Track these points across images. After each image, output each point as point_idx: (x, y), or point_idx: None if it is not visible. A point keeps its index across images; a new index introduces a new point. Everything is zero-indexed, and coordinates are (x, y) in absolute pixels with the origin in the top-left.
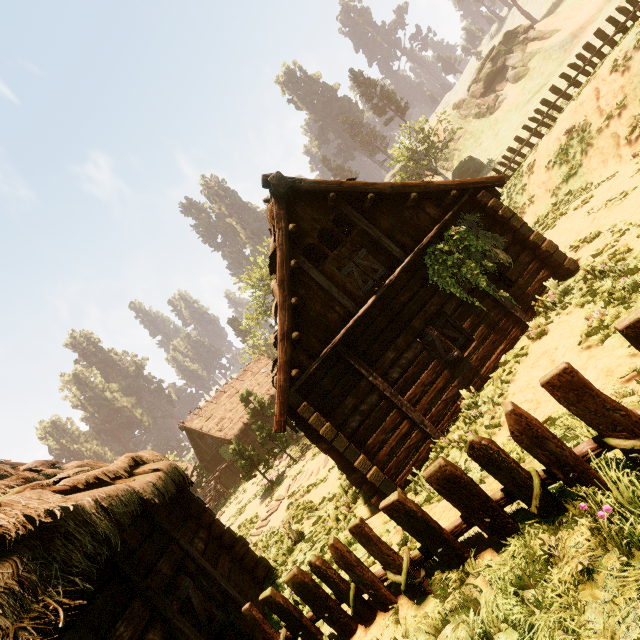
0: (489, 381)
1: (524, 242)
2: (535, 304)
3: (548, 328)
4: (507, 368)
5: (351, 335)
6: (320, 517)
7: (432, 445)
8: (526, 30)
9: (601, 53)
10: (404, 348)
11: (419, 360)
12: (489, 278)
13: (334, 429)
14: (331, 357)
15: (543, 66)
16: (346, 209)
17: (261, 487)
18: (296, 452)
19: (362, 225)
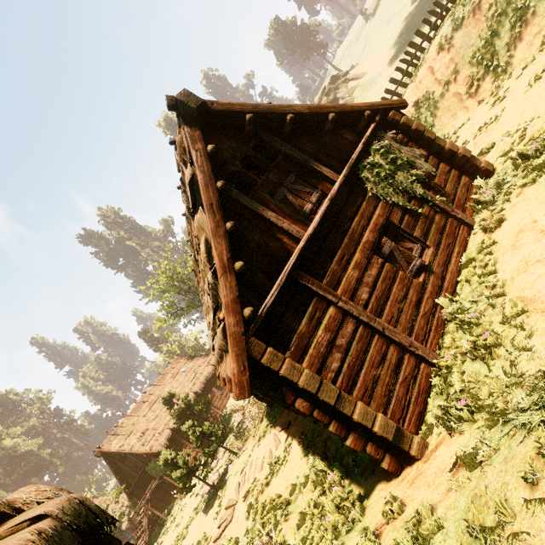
0: (460, 285)
1: (440, 153)
2: (470, 205)
3: (504, 214)
4: (478, 263)
5: (304, 259)
6: (304, 513)
7: (432, 368)
8: (345, 74)
9: (422, 48)
10: (365, 264)
11: (384, 275)
12: (422, 187)
13: (316, 375)
14: (287, 287)
15: (363, 95)
16: (265, 135)
17: (202, 497)
18: (232, 445)
19: (286, 149)
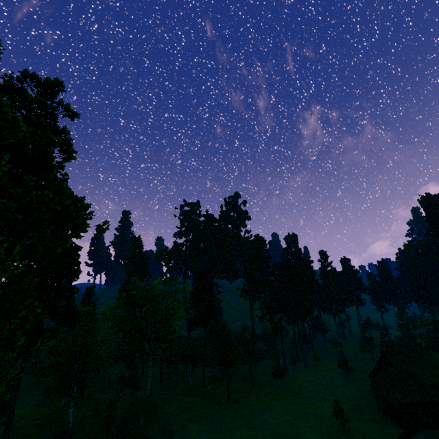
0: None
1: None
2: None
3: None
4: None
5: None
6: None
7: None
8: None
9: None
10: None
11: None
12: None
13: None
14: None
15: None
16: None
17: None
18: None
19: None
